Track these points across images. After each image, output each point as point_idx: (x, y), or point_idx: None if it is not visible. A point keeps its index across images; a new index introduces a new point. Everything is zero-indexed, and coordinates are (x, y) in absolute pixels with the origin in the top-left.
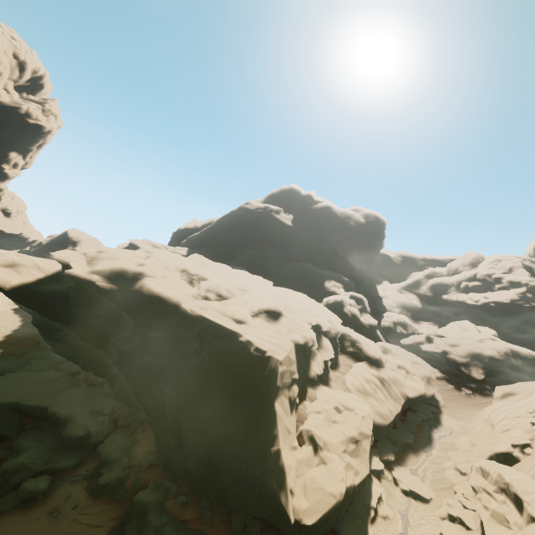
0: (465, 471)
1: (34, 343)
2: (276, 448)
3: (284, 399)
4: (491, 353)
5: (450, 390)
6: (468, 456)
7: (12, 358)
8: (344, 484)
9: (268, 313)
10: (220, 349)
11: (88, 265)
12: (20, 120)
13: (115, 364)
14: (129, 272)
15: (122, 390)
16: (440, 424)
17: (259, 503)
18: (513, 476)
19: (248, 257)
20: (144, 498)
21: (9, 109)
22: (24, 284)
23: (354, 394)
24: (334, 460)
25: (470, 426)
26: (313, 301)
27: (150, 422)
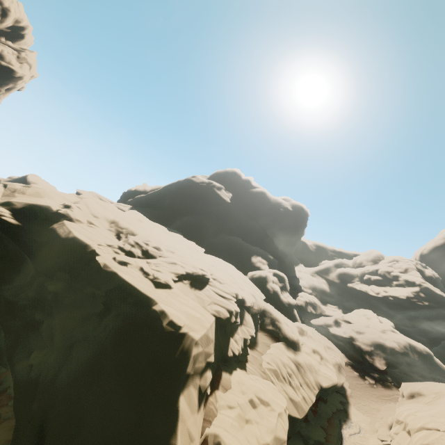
0: None
1: None
2: None
3: (193, 391)
4: (392, 344)
5: (355, 378)
6: None
7: None
8: None
9: (193, 280)
10: (126, 317)
11: (1, 197)
12: None
13: None
14: (47, 212)
15: (3, 349)
16: (349, 417)
17: None
18: None
19: (186, 223)
20: None
21: None
22: None
23: (270, 379)
24: None
25: (378, 425)
26: (240, 273)
27: (15, 403)
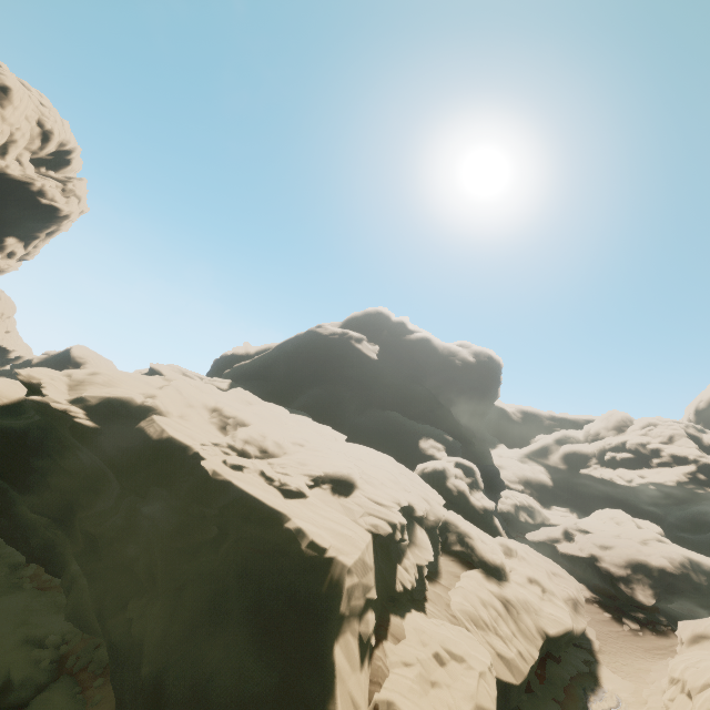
0: None
1: None
2: None
3: (351, 639)
4: (660, 562)
5: (606, 622)
6: None
7: None
8: None
9: (335, 484)
10: (251, 541)
11: (68, 391)
12: (29, 199)
13: (77, 558)
14: (130, 406)
15: (82, 604)
16: (599, 685)
17: None
18: None
19: (314, 399)
20: None
21: (17, 184)
22: None
23: (464, 626)
24: None
25: (647, 692)
26: (403, 467)
27: (113, 673)
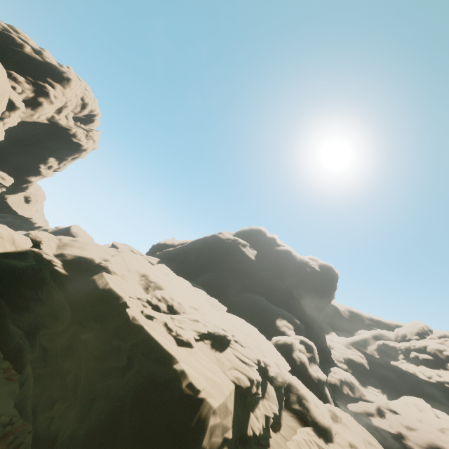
0: None
1: None
2: None
3: None
4: None
5: None
6: None
7: None
8: None
9: (214, 341)
10: (148, 374)
11: (56, 249)
12: (67, 138)
13: (32, 362)
14: (91, 264)
15: (27, 397)
16: None
17: None
18: None
19: (210, 279)
20: None
21: (62, 129)
22: None
23: None
24: None
25: None
26: (263, 337)
27: None
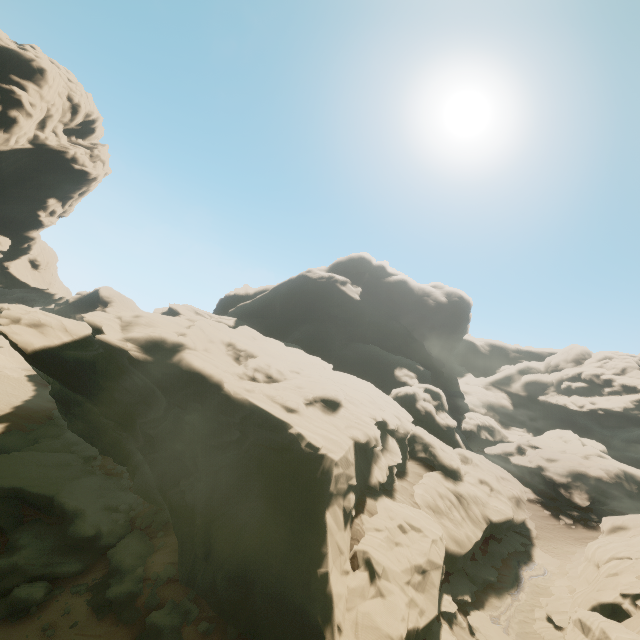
0: (561, 625)
1: (47, 417)
2: (323, 570)
3: (337, 510)
4: (598, 473)
5: (545, 517)
6: (566, 605)
7: (20, 434)
8: (406, 625)
9: (325, 403)
10: (265, 442)
11: (122, 331)
12: (65, 165)
13: (140, 450)
14: (168, 342)
15: (144, 483)
16: (532, 560)
17: (298, 639)
18: (621, 635)
19: (306, 334)
20: (158, 621)
21: (55, 153)
22: (48, 348)
23: (424, 511)
24: (395, 592)
25: (569, 566)
26: (380, 392)
27: (175, 525)
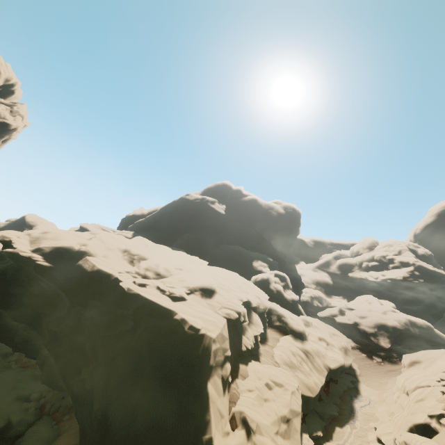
0: (388, 444)
1: None
2: (208, 436)
3: (217, 379)
4: (393, 323)
5: (363, 359)
6: (389, 427)
7: None
8: None
9: (203, 291)
10: (154, 328)
11: (30, 245)
12: None
13: (46, 346)
14: (71, 251)
15: (51, 374)
16: (359, 393)
17: None
18: None
19: (187, 240)
20: None
21: None
22: None
23: (283, 367)
24: (267, 444)
25: (385, 395)
26: (244, 279)
27: (76, 411)
